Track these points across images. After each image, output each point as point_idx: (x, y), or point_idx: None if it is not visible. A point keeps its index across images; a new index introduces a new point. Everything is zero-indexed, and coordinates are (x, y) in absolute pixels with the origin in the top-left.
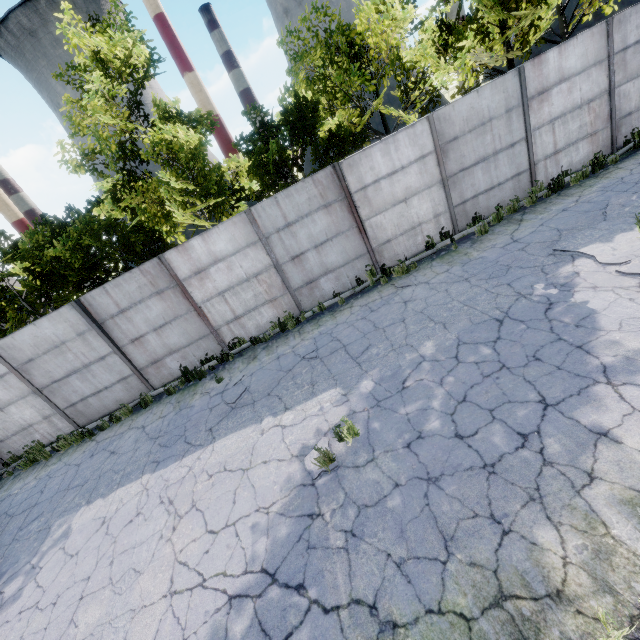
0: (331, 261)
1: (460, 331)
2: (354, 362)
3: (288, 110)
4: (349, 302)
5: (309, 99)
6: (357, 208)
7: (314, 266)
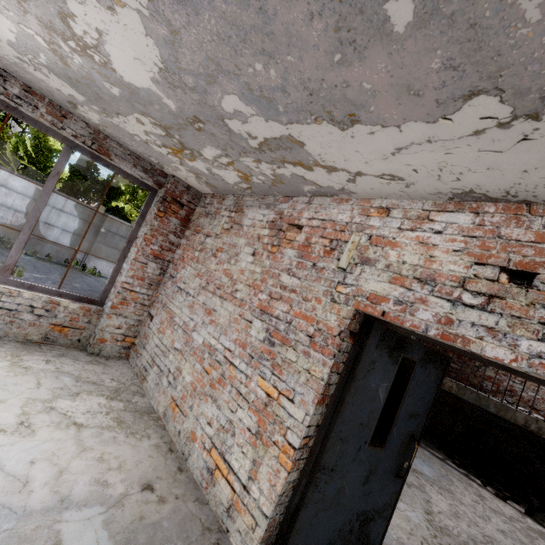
0: (64, 242)
1: (94, 289)
2: (37, 270)
3: (109, 182)
4: (53, 263)
5: (122, 189)
6: (99, 234)
7: (53, 236)
